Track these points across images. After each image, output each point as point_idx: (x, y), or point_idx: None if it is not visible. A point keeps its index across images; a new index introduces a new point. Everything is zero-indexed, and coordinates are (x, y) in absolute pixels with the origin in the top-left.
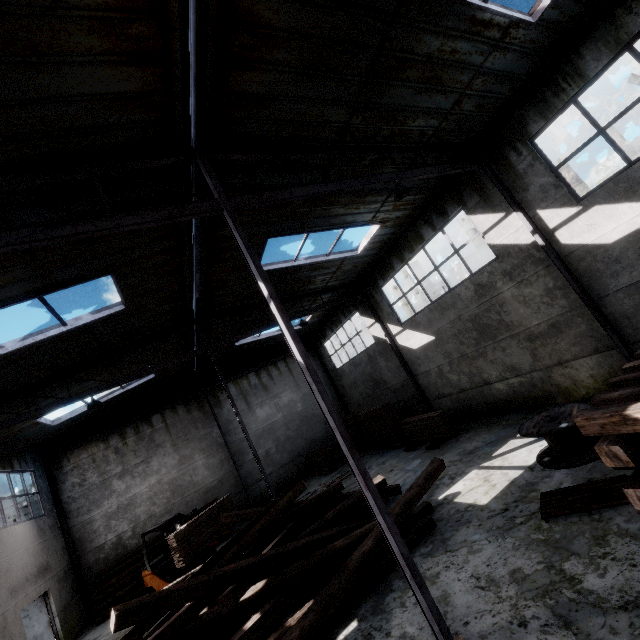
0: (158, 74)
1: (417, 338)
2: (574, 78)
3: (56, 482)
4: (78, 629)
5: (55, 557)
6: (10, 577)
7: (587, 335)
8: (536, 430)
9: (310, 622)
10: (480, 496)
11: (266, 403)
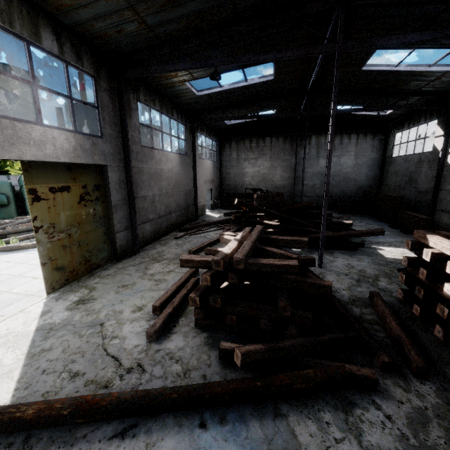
0: None
1: None
2: None
3: (221, 150)
4: (217, 207)
5: (216, 179)
6: (205, 177)
7: None
8: None
9: None
10: (389, 255)
11: None
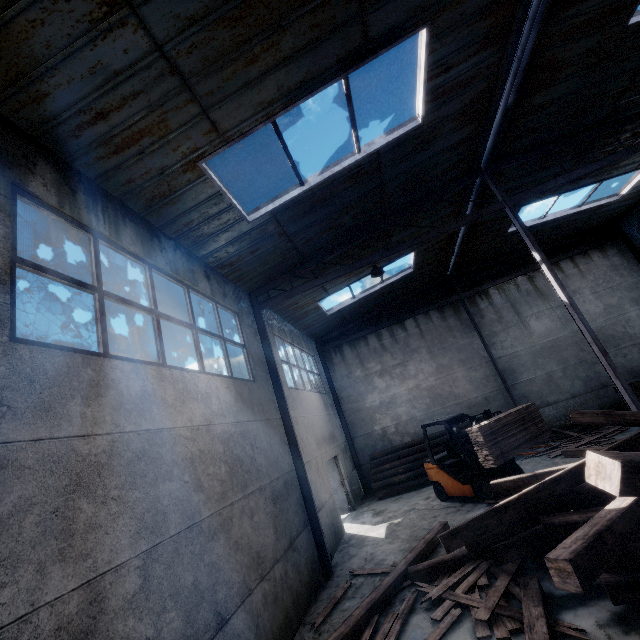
0: None
1: None
2: None
3: (329, 371)
4: (359, 497)
5: (337, 431)
6: (314, 431)
7: None
8: None
9: None
10: None
11: (544, 314)
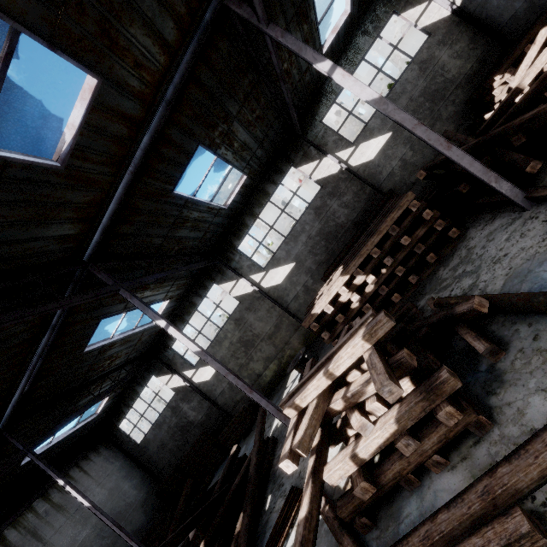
0: (87, 226)
1: (209, 370)
2: (244, 226)
3: None
4: None
5: None
6: None
7: (290, 324)
8: (293, 367)
9: (250, 509)
10: None
11: (66, 525)
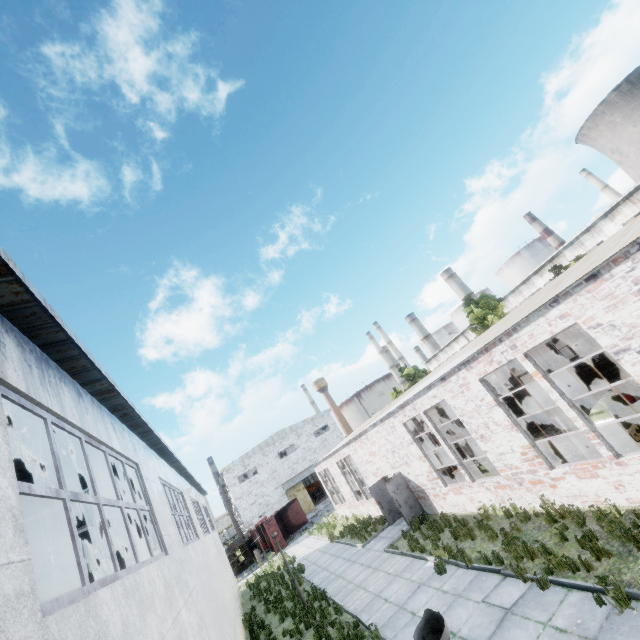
0: None
1: None
2: None
3: None
4: None
5: None
6: None
7: None
8: None
9: None
10: None
11: None
